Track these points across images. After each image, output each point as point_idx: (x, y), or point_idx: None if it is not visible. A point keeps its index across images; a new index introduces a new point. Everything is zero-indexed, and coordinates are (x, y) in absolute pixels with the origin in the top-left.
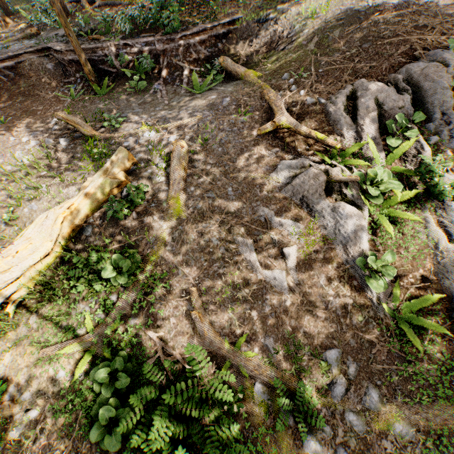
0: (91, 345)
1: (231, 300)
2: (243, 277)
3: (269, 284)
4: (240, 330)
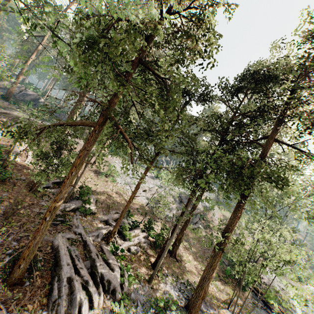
0: None
1: None
2: None
3: None
4: None
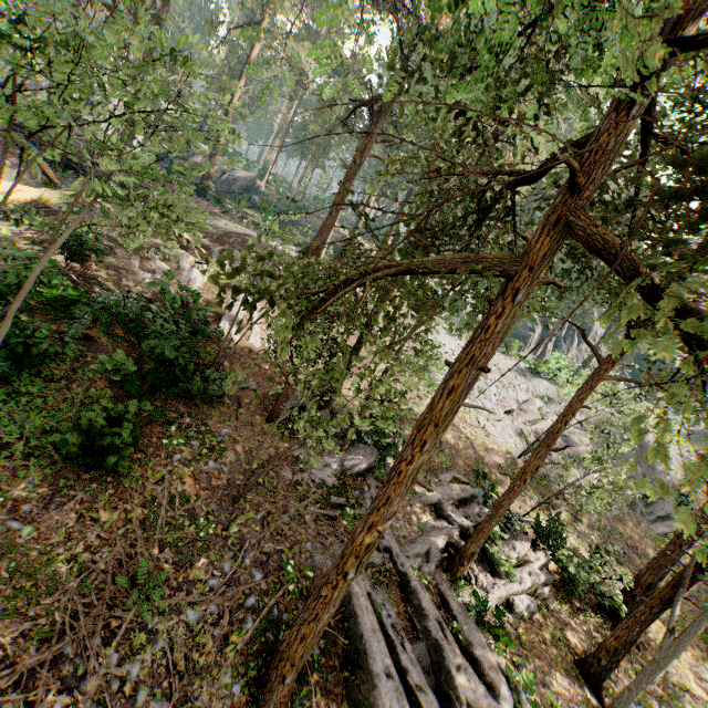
0: (6, 238)
1: (113, 270)
2: (126, 268)
3: (140, 276)
4: (111, 280)
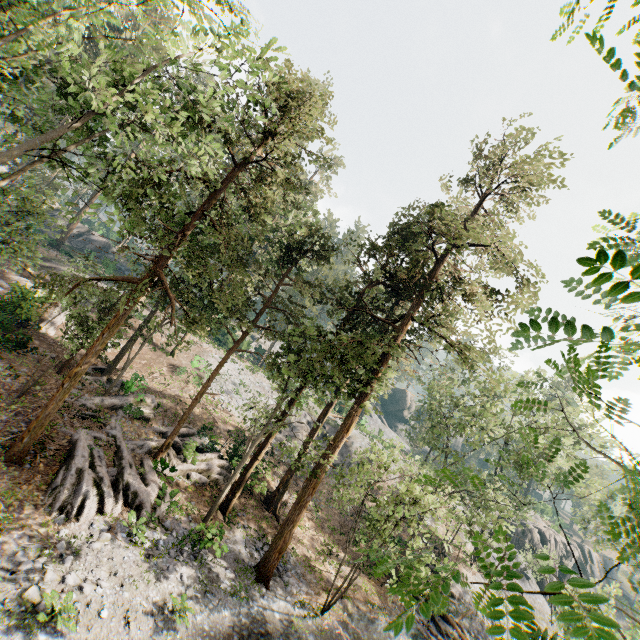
0: None
1: None
2: None
3: None
4: None
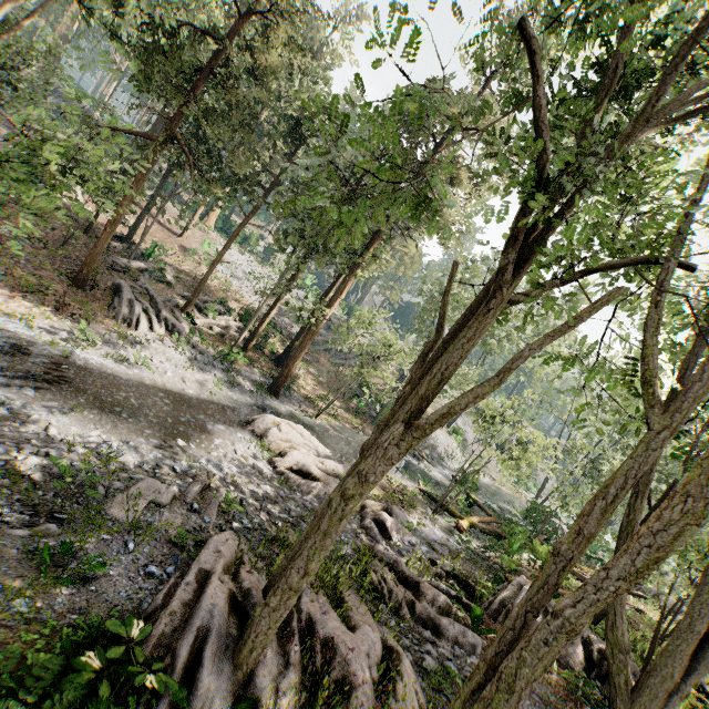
0: None
1: None
2: None
3: None
4: None
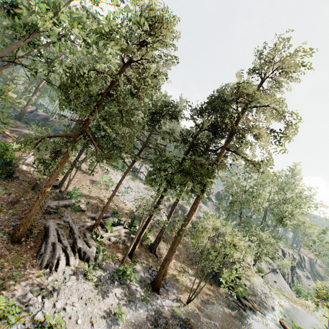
0: None
1: None
2: None
3: None
4: None
